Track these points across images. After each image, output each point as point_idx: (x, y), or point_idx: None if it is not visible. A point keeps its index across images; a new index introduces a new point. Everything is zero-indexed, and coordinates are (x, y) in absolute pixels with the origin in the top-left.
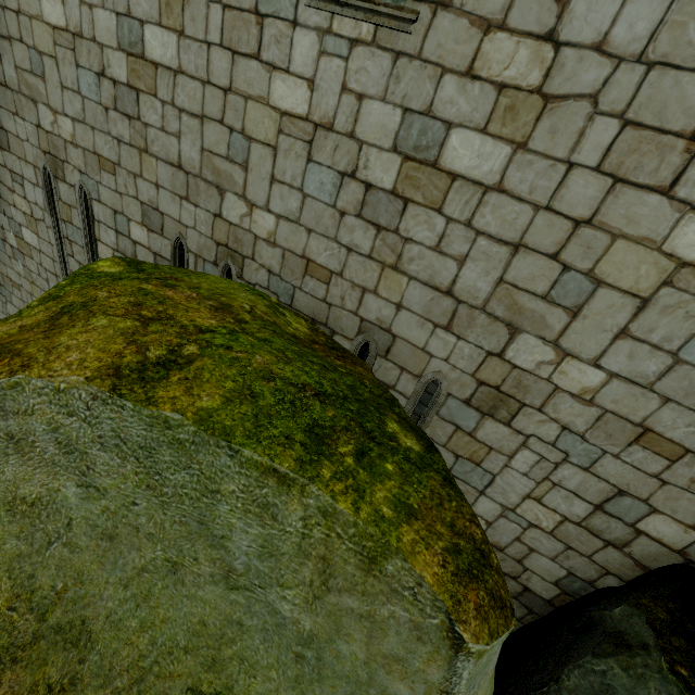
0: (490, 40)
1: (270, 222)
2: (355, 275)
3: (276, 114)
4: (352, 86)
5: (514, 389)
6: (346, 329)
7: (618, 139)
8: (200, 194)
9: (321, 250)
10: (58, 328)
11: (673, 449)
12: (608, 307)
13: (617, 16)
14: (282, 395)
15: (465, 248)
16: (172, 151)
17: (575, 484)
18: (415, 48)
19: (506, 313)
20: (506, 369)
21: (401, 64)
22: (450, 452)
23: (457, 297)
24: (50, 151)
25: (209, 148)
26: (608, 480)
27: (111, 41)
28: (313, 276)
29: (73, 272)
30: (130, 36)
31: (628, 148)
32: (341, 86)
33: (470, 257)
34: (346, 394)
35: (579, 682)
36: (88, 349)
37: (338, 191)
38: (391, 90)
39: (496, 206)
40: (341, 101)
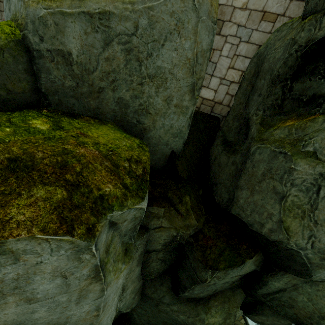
0: None
1: None
2: None
3: None
4: None
5: (220, 15)
6: None
7: None
8: None
9: None
10: None
11: (274, 17)
12: None
13: None
14: None
15: None
16: None
17: (244, 52)
18: None
19: None
20: None
21: None
22: None
23: None
24: None
25: None
26: (255, 43)
27: None
28: None
29: None
30: None
31: None
32: None
33: None
34: None
35: (250, 67)
36: None
37: None
38: None
39: None
40: None
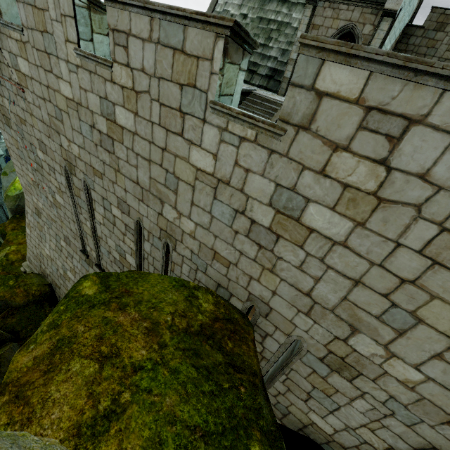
0: (337, 156)
1: (191, 225)
2: (245, 268)
3: (193, 168)
4: (241, 163)
5: (354, 363)
6: (240, 295)
7: (437, 238)
8: (150, 201)
9: (223, 248)
10: (52, 371)
11: None
12: (427, 338)
13: (438, 160)
14: (180, 440)
15: (319, 273)
16: (133, 174)
17: (399, 431)
18: (283, 150)
19: (349, 318)
20: (349, 350)
21: (274, 157)
22: (309, 383)
23: (314, 299)
24: (67, 159)
25: (154, 177)
26: (425, 438)
27: (97, 110)
28: (218, 261)
29: (82, 221)
30: (107, 110)
31: (445, 245)
32: (234, 161)
33: (323, 279)
34: (224, 425)
35: None
36: (64, 406)
37: (233, 219)
38: (267, 171)
39: (342, 255)
40: (234, 170)
